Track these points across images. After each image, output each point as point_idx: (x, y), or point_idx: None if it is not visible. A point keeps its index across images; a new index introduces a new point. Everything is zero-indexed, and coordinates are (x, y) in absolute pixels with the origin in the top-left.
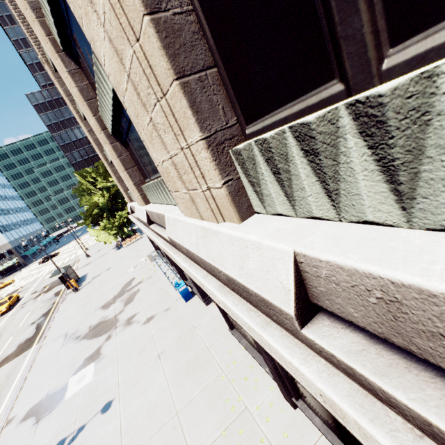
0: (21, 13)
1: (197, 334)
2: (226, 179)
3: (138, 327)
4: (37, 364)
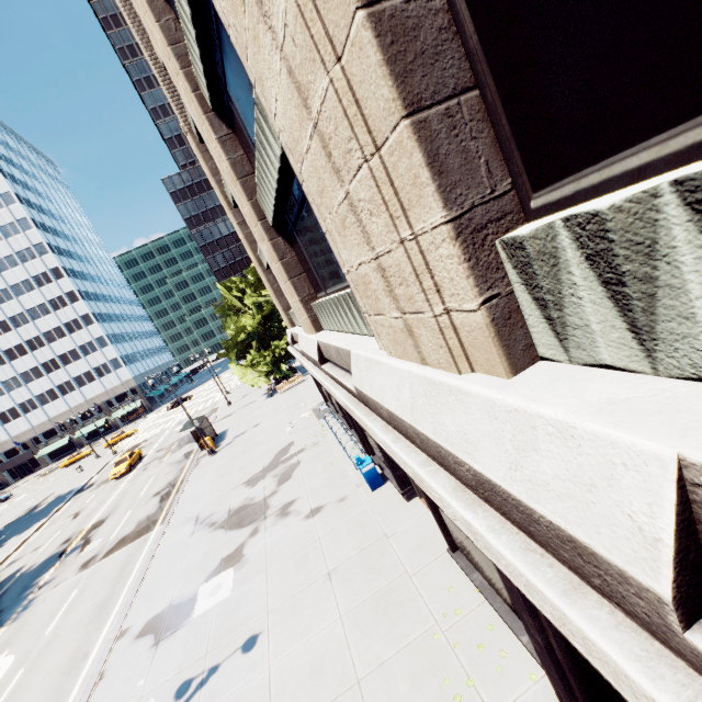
0: (162, 69)
1: (391, 549)
2: (487, 294)
3: (298, 521)
4: (160, 556)
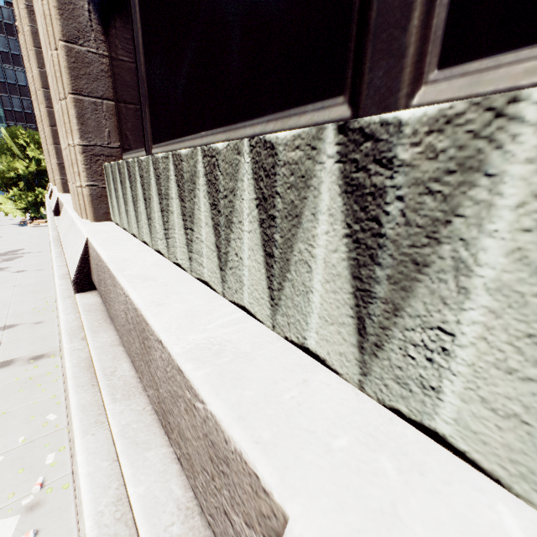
0: None
1: (52, 282)
2: (62, 178)
3: (7, 273)
4: None
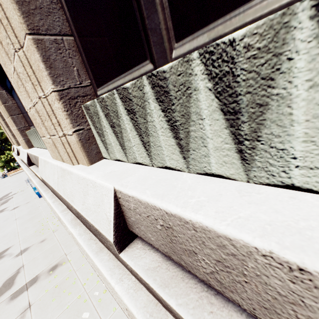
0: None
1: (39, 208)
2: (24, 138)
3: (7, 212)
4: None
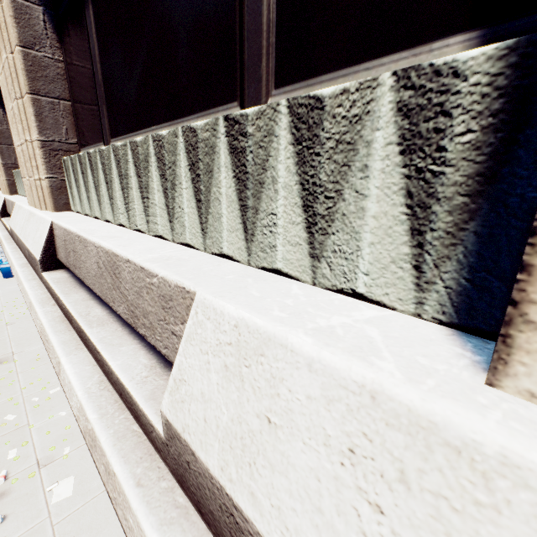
0: None
1: None
2: (8, 179)
3: None
4: None
